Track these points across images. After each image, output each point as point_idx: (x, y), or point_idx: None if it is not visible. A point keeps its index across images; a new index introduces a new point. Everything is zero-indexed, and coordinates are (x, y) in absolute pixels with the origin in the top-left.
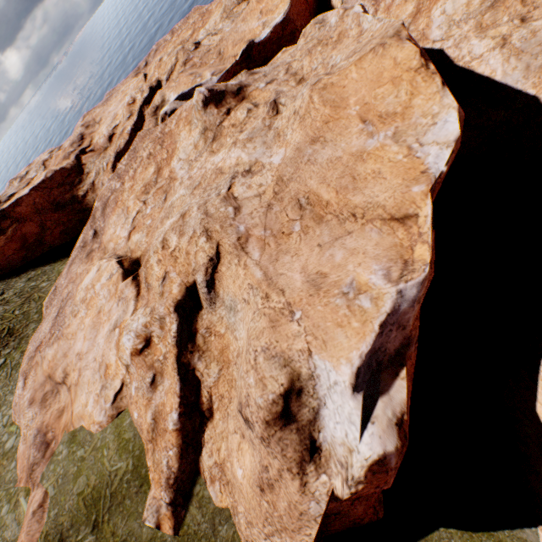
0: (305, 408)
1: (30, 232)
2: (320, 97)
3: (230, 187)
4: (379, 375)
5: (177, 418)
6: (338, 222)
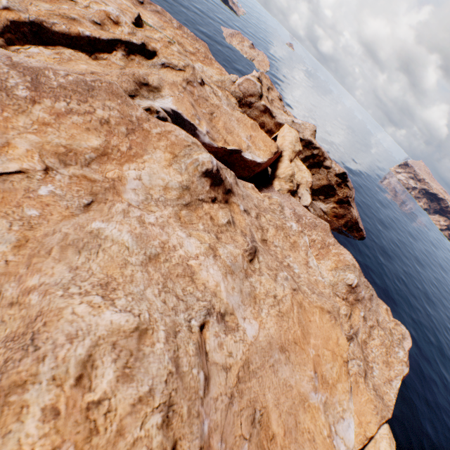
0: None
1: None
2: (298, 312)
3: (204, 325)
4: None
5: None
6: None
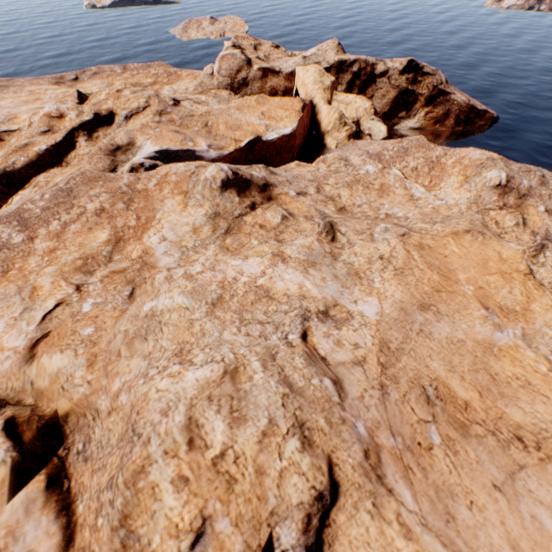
0: None
1: None
2: (421, 256)
3: (305, 334)
4: None
5: None
6: (498, 443)
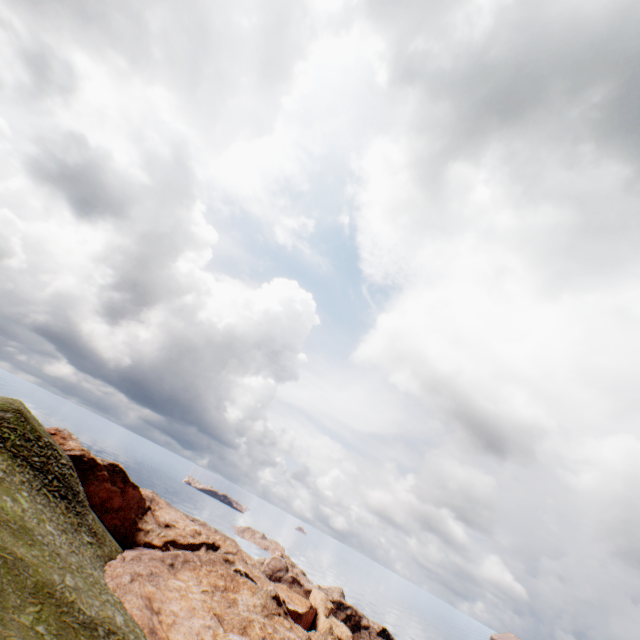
0: None
1: (115, 501)
2: None
3: None
4: None
5: None
6: None
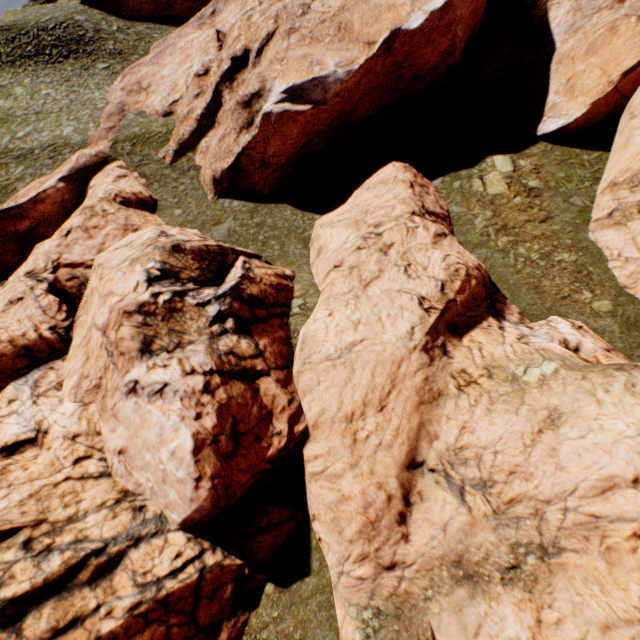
0: (258, 105)
1: None
2: None
3: (313, 2)
4: (298, 102)
5: (200, 114)
6: (348, 43)
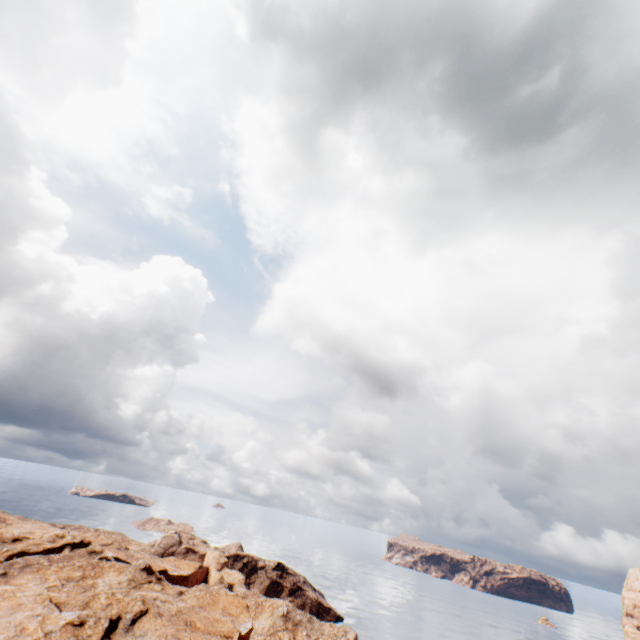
0: None
1: None
2: (210, 595)
3: (154, 599)
4: None
5: None
6: (203, 632)
